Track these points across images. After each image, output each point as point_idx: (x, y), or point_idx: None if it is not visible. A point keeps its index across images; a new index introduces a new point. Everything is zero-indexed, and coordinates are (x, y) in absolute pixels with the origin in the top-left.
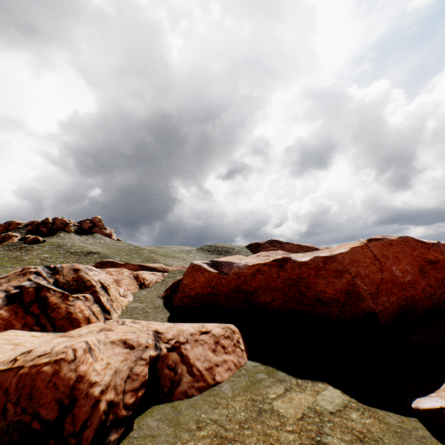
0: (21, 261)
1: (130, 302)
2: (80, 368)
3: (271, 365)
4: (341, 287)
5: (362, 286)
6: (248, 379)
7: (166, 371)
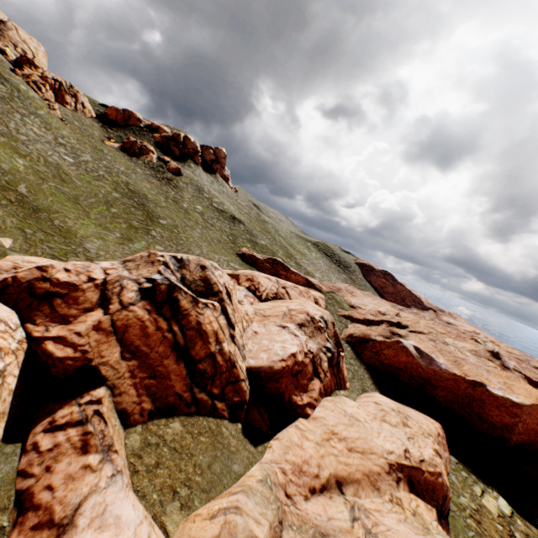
0: (187, 213)
1: None
2: (444, 477)
3: (463, 465)
4: (505, 421)
5: (519, 427)
6: (459, 474)
7: None
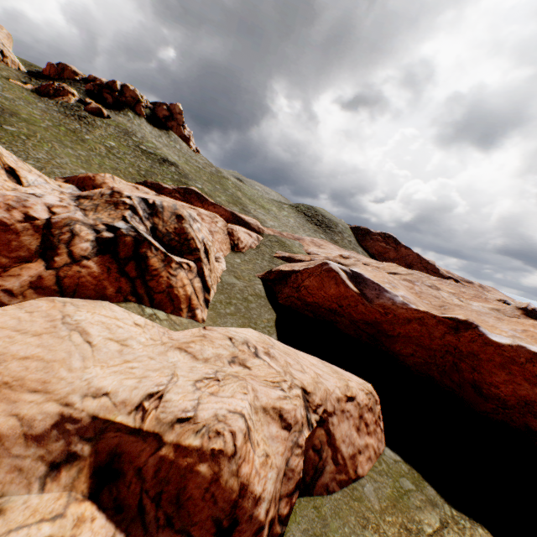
0: (82, 141)
1: (223, 271)
2: (241, 469)
3: (415, 467)
4: (524, 394)
5: None
6: (393, 484)
7: (310, 453)
